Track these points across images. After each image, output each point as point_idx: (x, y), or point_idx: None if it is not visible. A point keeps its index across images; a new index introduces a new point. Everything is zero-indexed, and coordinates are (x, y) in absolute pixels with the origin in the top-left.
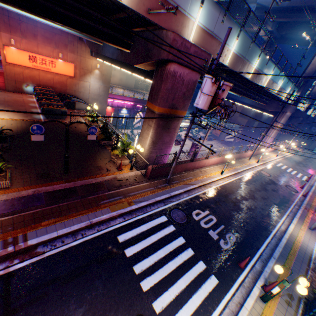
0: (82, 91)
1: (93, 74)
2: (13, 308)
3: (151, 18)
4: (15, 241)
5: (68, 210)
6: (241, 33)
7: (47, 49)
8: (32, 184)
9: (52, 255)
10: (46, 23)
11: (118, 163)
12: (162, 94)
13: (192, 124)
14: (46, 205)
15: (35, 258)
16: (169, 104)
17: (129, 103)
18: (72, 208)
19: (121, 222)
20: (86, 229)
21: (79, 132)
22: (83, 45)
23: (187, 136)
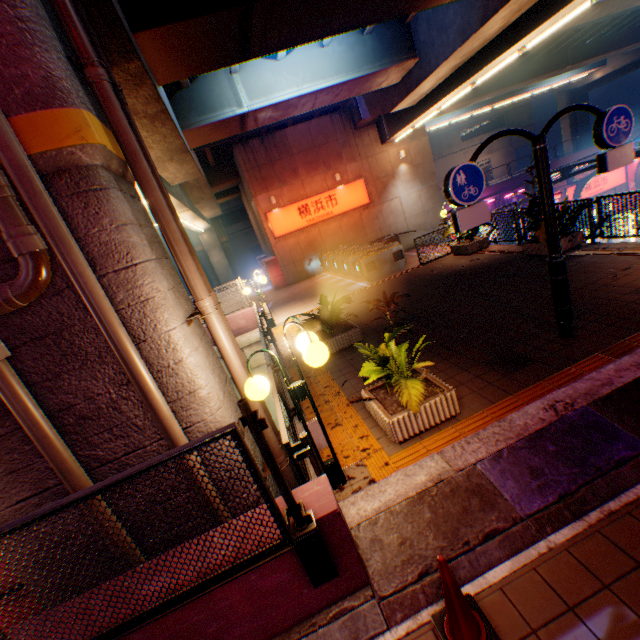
0: (391, 223)
1: (397, 177)
2: None
3: None
4: None
5: None
6: None
7: (315, 181)
8: (507, 393)
9: None
10: (314, 93)
11: None
12: None
13: None
14: None
15: None
16: None
17: None
18: None
19: None
20: None
21: (457, 268)
22: (362, 135)
23: None
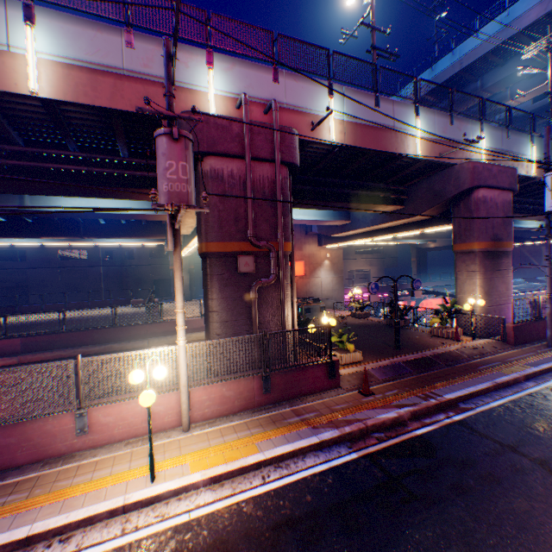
0: (313, 290)
1: (322, 266)
2: (507, 444)
3: (441, 160)
4: (428, 396)
5: (448, 375)
6: (533, 139)
7: None
8: (377, 359)
9: (485, 410)
10: (302, 220)
11: (449, 333)
12: (477, 225)
13: (549, 238)
14: (416, 373)
15: (469, 412)
16: (488, 236)
17: (364, 295)
18: (450, 374)
19: (535, 385)
20: (494, 391)
21: (354, 322)
22: (309, 238)
23: (550, 257)
